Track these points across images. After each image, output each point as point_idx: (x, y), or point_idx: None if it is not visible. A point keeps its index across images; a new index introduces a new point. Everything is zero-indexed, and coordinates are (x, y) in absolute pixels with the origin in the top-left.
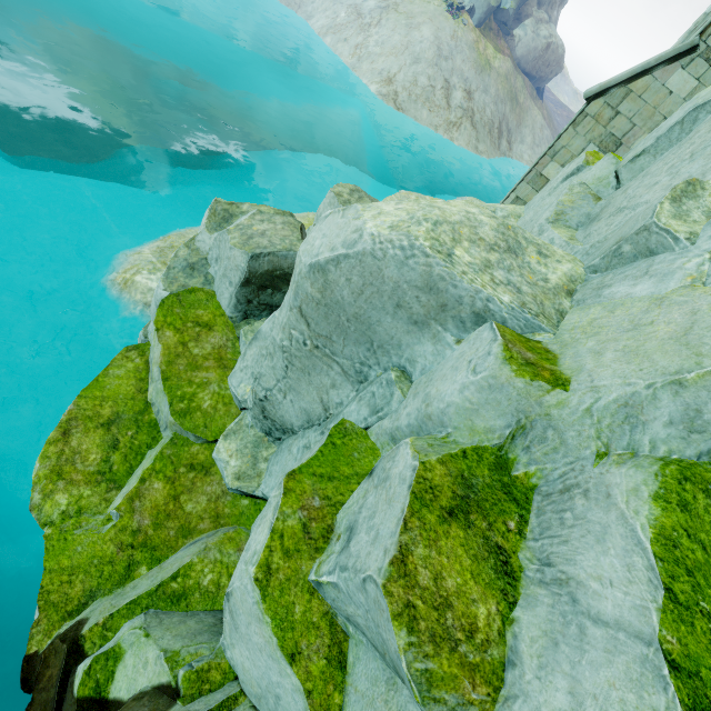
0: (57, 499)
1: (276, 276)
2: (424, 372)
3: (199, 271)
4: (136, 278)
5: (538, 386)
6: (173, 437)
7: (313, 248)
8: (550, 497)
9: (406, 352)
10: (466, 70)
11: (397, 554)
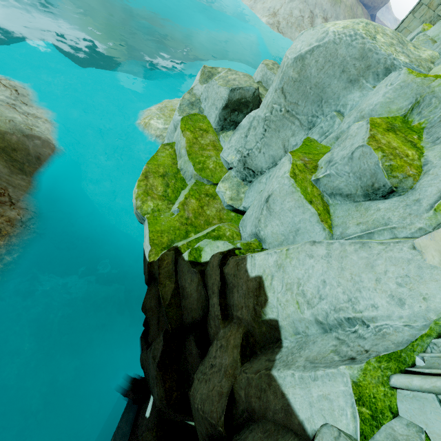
0: (148, 204)
1: (241, 102)
2: (352, 109)
3: (196, 106)
4: (151, 122)
5: (428, 79)
6: (196, 181)
7: (296, 49)
8: (433, 126)
9: (341, 101)
10: (324, 4)
11: (370, 136)
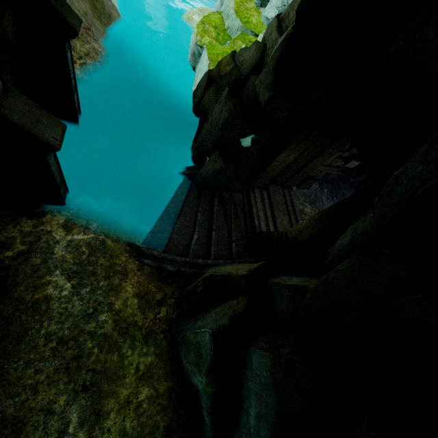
0: (206, 38)
1: None
2: None
3: None
4: (193, 16)
5: None
6: (241, 33)
7: None
8: None
9: None
10: None
11: None
